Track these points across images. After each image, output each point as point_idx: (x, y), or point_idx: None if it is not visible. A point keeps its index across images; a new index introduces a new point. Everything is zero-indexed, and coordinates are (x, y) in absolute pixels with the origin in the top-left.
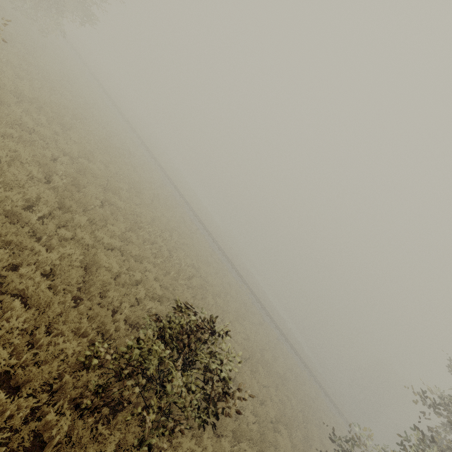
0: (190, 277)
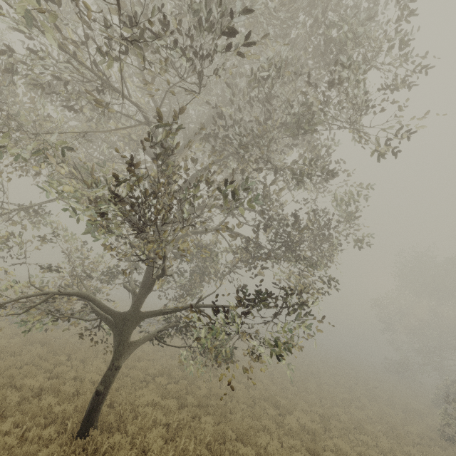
0: (347, 375)
